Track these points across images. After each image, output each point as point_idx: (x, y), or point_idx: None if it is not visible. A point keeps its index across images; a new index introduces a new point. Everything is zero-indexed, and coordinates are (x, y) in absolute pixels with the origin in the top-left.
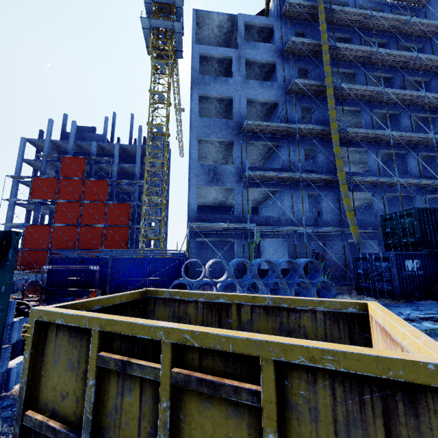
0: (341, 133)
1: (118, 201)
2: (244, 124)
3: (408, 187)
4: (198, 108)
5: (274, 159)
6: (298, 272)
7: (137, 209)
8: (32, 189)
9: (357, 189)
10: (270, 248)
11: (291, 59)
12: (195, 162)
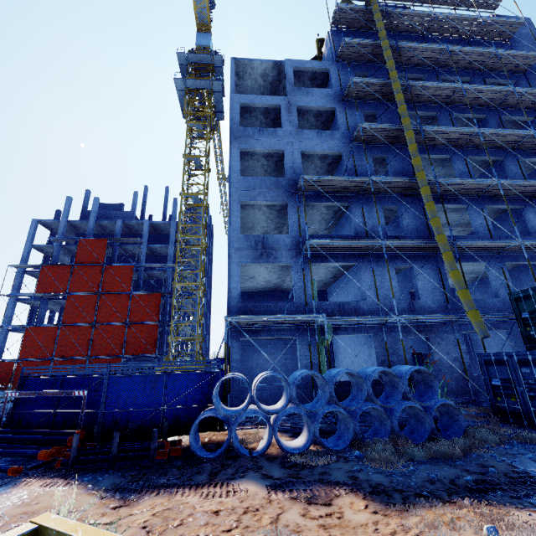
0: (430, 186)
1: (147, 291)
2: (300, 180)
3: (535, 252)
4: (239, 165)
5: (342, 226)
6: (399, 389)
7: (170, 300)
8: (39, 281)
9: (463, 258)
10: (348, 347)
11: (353, 104)
12: (237, 233)
